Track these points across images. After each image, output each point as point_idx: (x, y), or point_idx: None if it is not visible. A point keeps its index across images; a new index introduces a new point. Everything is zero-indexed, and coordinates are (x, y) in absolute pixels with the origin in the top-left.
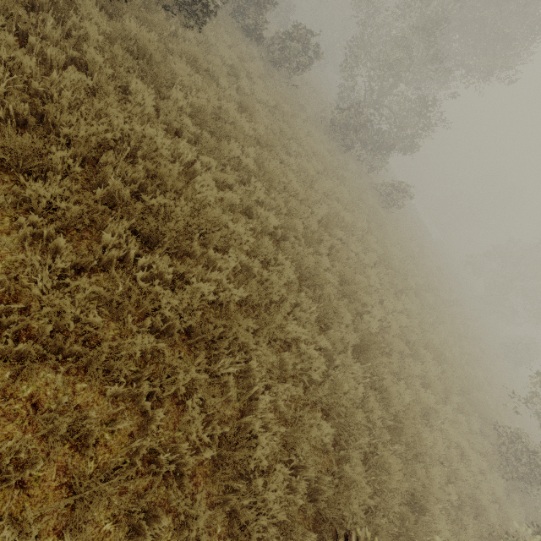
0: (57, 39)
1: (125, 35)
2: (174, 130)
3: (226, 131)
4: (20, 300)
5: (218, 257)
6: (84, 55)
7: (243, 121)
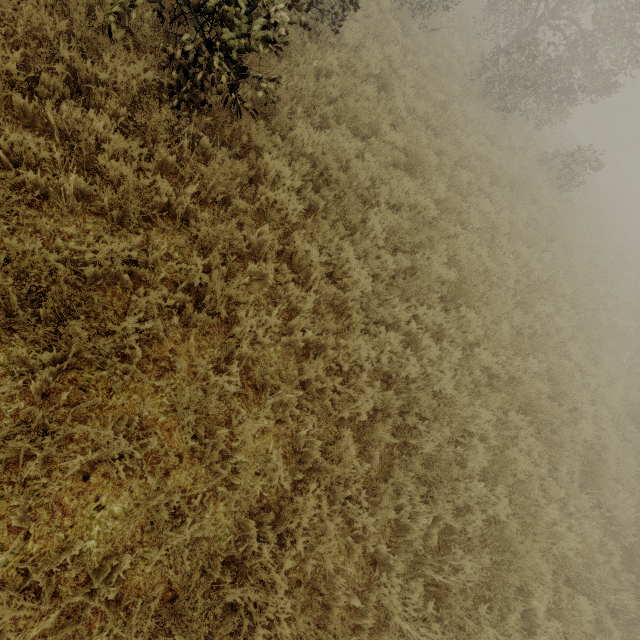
0: (266, 243)
1: (293, 148)
2: (373, 274)
3: (420, 239)
4: (373, 615)
5: (466, 454)
6: (293, 246)
7: (427, 202)
